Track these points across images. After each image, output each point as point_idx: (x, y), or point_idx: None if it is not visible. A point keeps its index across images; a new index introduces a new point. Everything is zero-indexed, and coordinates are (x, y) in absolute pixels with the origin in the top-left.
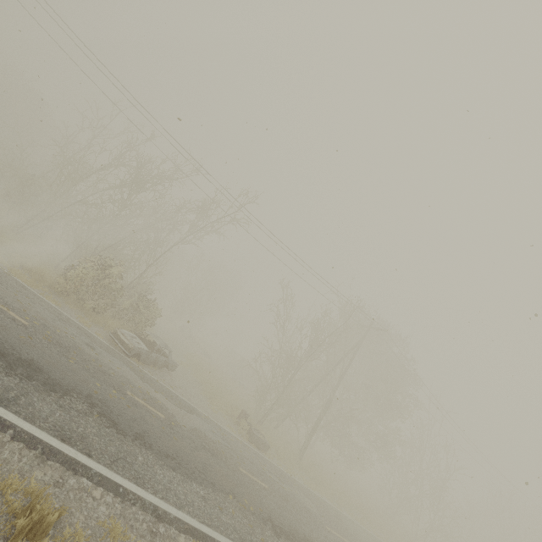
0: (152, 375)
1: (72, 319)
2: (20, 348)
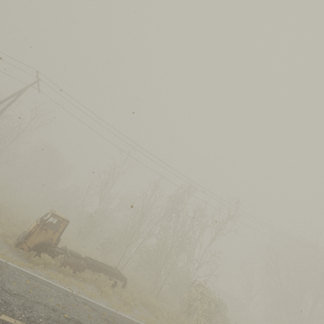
0: None
1: None
2: None
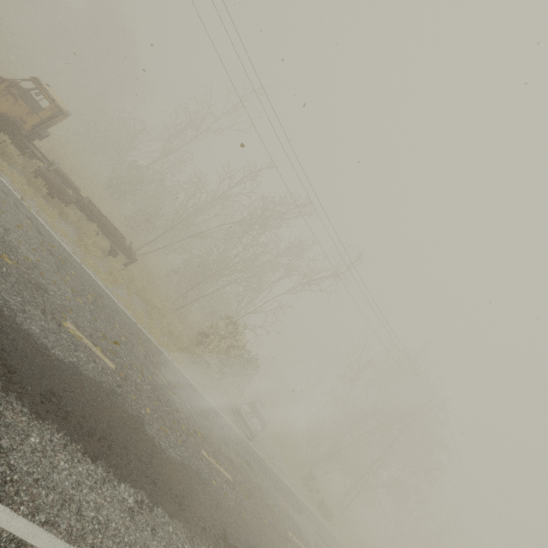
0: (262, 454)
1: (219, 412)
2: (253, 541)
